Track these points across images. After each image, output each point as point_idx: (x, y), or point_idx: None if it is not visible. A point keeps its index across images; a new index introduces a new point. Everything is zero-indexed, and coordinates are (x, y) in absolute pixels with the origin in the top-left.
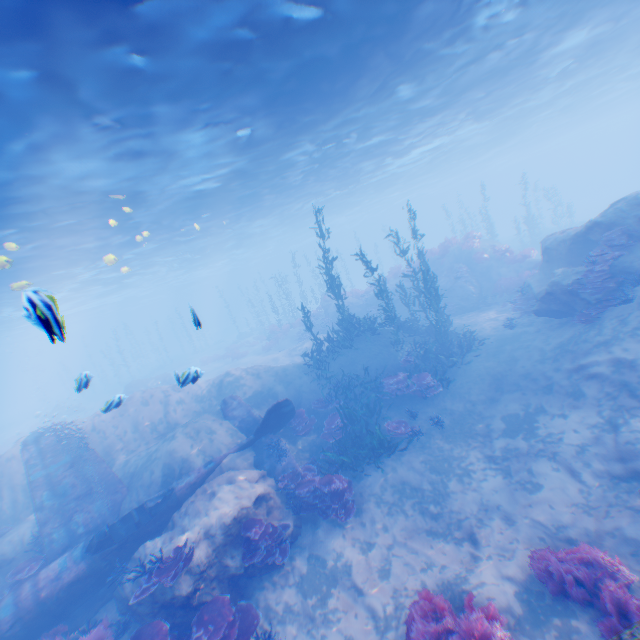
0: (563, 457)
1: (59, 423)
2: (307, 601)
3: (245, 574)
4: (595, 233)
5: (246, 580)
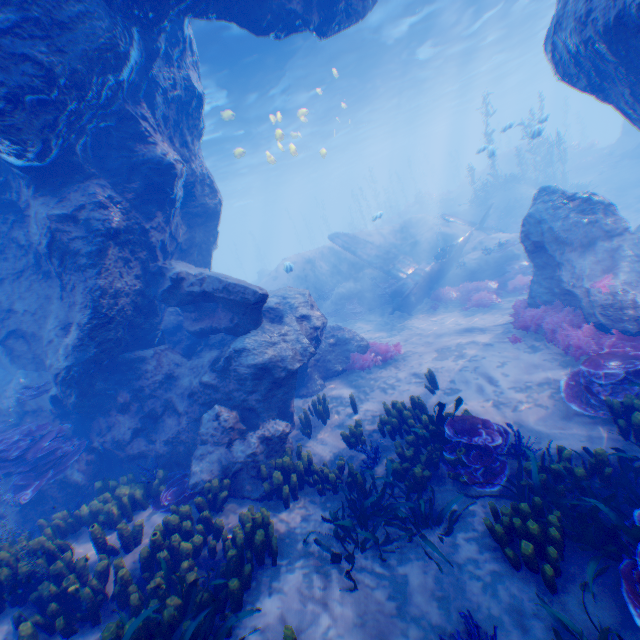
0: None
1: (341, 232)
2: None
3: None
4: None
5: None
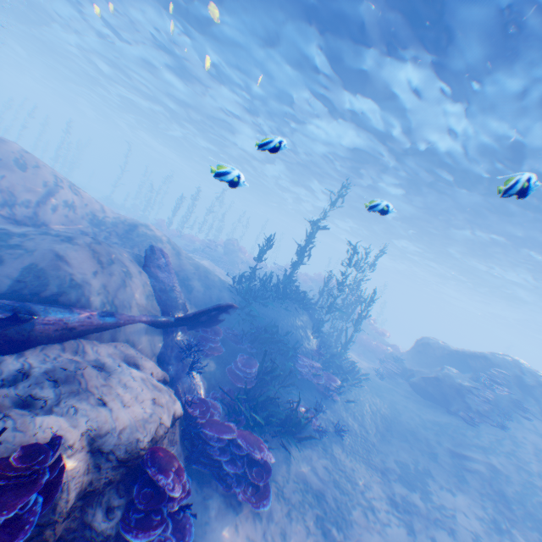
0: (463, 539)
1: None
2: None
3: None
4: (478, 362)
5: None
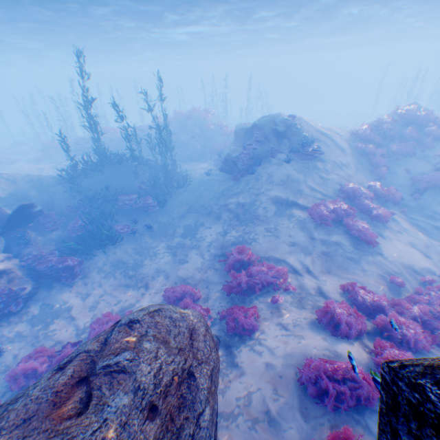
0: (201, 247)
1: None
2: (36, 329)
3: None
4: (255, 131)
5: None
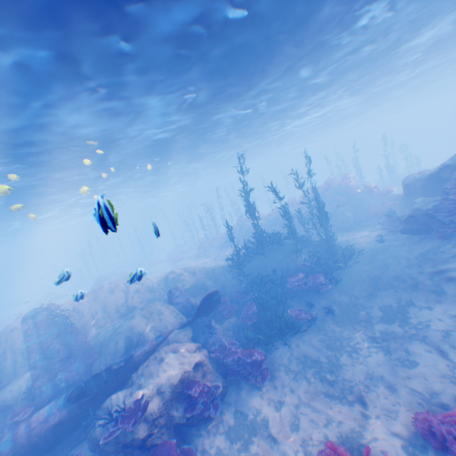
0: (432, 340)
1: (50, 304)
2: (234, 446)
3: (186, 423)
4: (446, 173)
5: (186, 428)
